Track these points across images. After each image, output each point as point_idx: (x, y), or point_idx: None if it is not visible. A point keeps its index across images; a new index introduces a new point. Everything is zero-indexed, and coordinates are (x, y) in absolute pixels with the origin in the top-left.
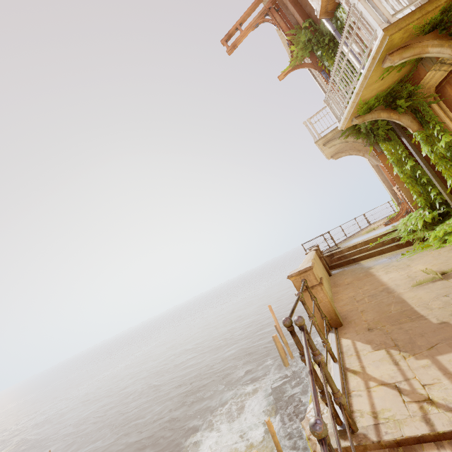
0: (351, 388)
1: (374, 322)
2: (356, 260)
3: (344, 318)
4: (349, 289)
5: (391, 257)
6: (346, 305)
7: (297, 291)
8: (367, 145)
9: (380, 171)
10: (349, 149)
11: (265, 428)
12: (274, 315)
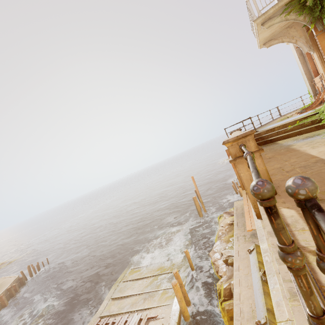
0: (324, 281)
1: (321, 192)
2: (273, 140)
3: (276, 187)
4: (273, 162)
5: (312, 136)
6: (274, 175)
7: (232, 158)
8: (308, 23)
9: (304, 63)
10: (283, 35)
11: (184, 254)
12: (195, 183)
